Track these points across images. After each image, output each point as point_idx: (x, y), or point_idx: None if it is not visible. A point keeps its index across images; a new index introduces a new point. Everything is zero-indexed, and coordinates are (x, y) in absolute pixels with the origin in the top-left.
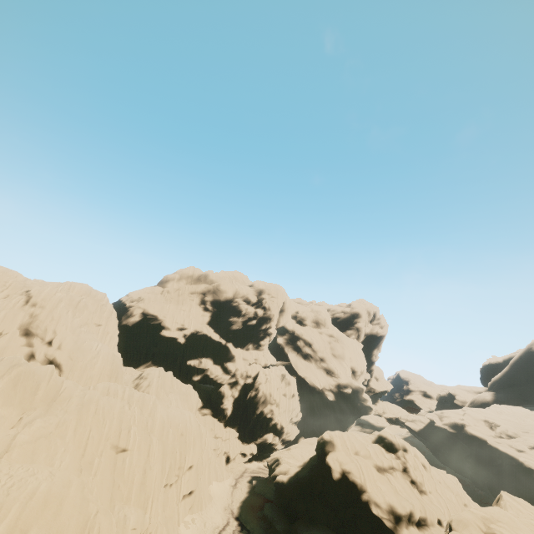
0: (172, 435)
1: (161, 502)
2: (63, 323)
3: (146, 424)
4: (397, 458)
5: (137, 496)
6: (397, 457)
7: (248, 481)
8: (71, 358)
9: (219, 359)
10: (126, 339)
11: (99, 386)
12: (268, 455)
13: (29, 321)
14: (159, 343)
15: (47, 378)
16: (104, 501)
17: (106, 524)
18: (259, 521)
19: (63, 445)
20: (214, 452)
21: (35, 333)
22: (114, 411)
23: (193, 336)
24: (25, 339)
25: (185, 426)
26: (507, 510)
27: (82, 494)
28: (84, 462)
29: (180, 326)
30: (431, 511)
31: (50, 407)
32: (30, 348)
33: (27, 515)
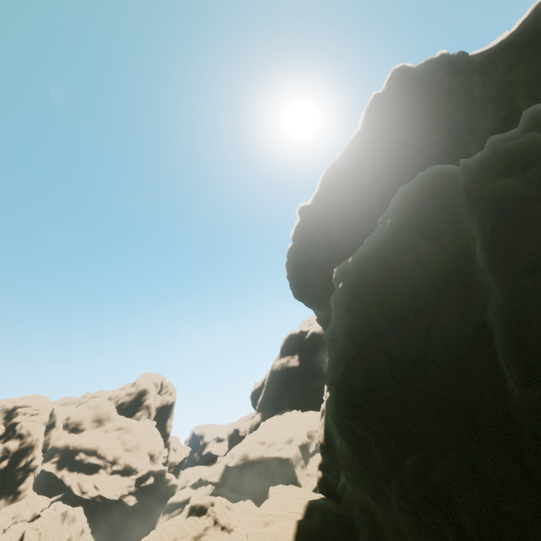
0: None
1: None
2: None
3: None
4: (208, 516)
5: None
6: (208, 515)
7: None
8: None
9: None
10: None
11: None
12: None
13: None
14: None
15: None
16: None
17: None
18: None
19: None
20: None
21: None
22: None
23: None
24: None
25: None
26: (273, 498)
27: None
28: None
29: None
30: (239, 540)
31: None
32: None
33: None
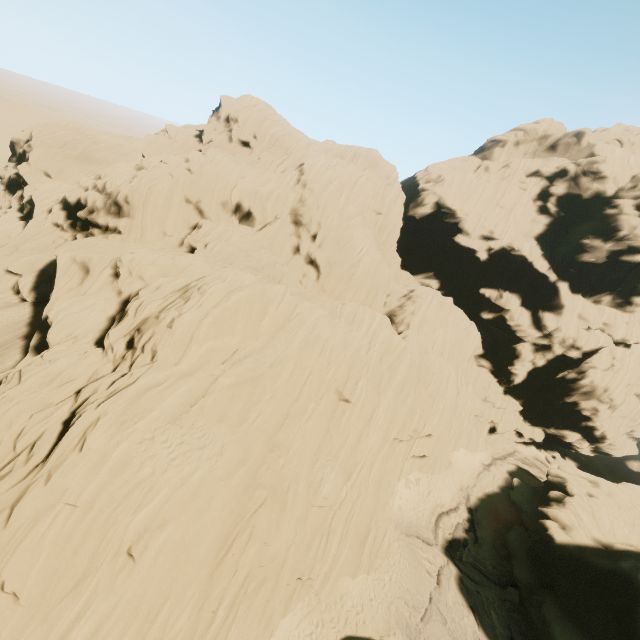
0: (413, 397)
1: (382, 456)
2: (329, 214)
3: (379, 380)
4: None
5: (345, 456)
6: None
7: (508, 470)
8: (329, 262)
9: (532, 300)
10: (409, 235)
11: (346, 309)
12: (559, 447)
13: (298, 207)
14: (449, 251)
15: (277, 301)
16: (308, 452)
17: (265, 523)
18: (495, 536)
19: (272, 390)
20: (475, 418)
21: (302, 222)
22: (347, 352)
23: (503, 254)
24: (294, 227)
25: (437, 389)
26: None
27: (252, 477)
28: (296, 408)
29: (486, 233)
30: None
31: (274, 337)
32: (297, 239)
33: (171, 505)
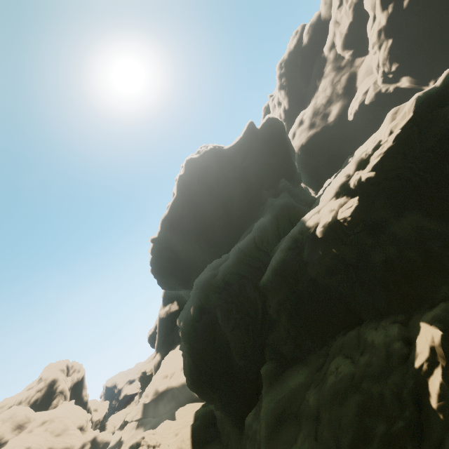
0: None
1: None
2: None
3: None
4: (143, 446)
5: None
6: (143, 446)
7: None
8: None
9: None
10: None
11: None
12: None
13: None
14: None
15: None
16: None
17: None
18: None
19: None
20: None
21: None
22: None
23: None
24: None
25: None
26: (178, 417)
27: None
28: None
29: None
30: (166, 448)
31: None
32: None
33: None
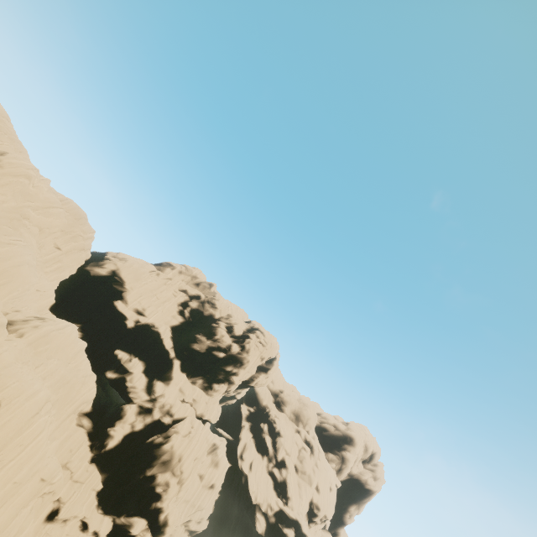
0: None
1: None
2: (6, 193)
3: None
4: None
5: None
6: None
7: None
8: None
9: (153, 370)
10: (77, 285)
11: None
12: None
13: None
14: (106, 312)
15: None
16: None
17: None
18: None
19: None
20: (39, 484)
21: None
22: None
23: (146, 328)
24: None
25: (12, 397)
26: None
27: None
28: None
29: (140, 309)
30: None
31: None
32: None
33: None
